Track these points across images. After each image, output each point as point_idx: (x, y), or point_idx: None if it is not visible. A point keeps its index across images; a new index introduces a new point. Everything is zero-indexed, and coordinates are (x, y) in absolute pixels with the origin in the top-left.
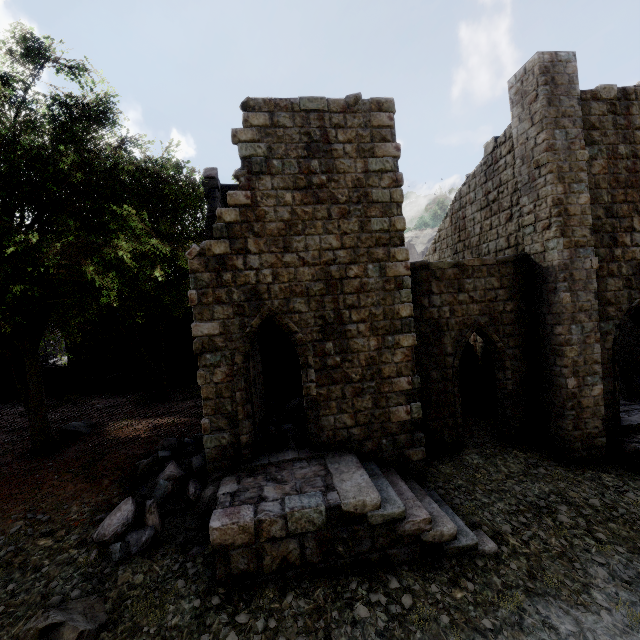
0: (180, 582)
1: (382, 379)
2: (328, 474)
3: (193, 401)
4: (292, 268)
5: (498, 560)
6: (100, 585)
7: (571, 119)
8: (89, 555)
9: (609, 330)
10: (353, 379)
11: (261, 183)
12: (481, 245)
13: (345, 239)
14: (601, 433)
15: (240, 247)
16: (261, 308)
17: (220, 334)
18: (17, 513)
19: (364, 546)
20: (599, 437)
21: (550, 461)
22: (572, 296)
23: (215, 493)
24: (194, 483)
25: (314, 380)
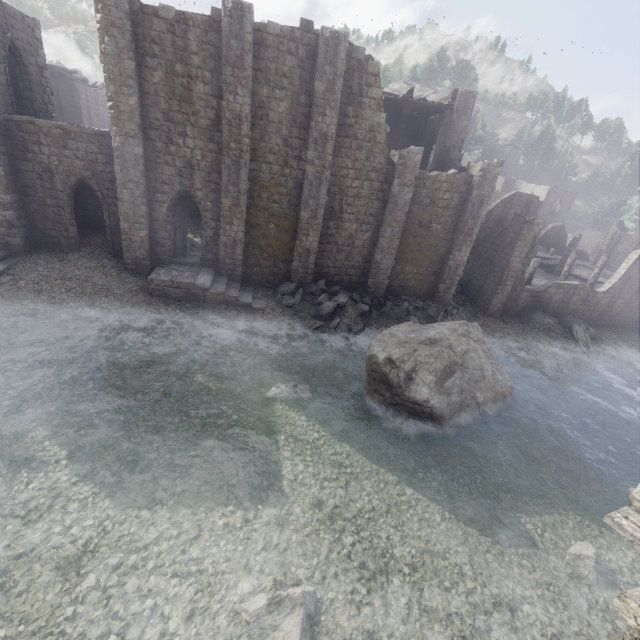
0: None
1: None
2: None
3: None
4: None
5: (1, 285)
6: None
7: (120, 30)
8: None
9: (164, 201)
10: None
11: None
12: None
13: None
14: (146, 258)
15: None
16: None
17: None
18: None
19: None
20: (145, 260)
21: (116, 267)
22: (124, 170)
23: None
24: None
25: None
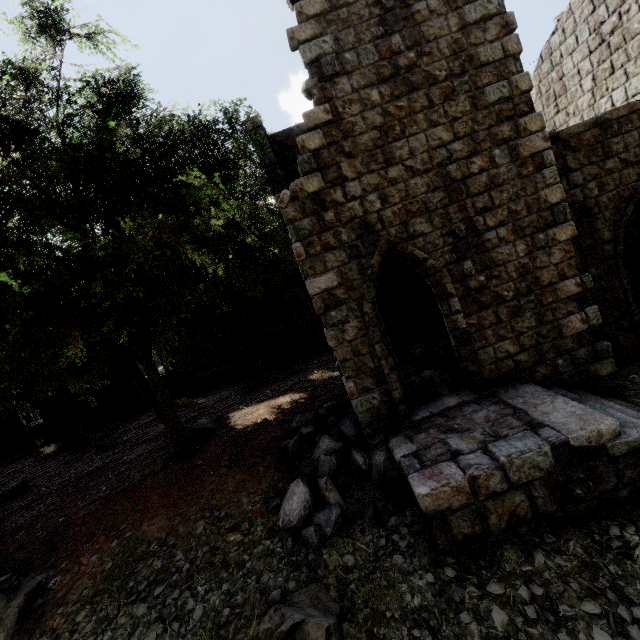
0: (397, 557)
1: (542, 289)
2: (517, 411)
3: (295, 377)
4: (401, 183)
5: None
6: (312, 573)
7: None
8: (284, 544)
9: None
10: (506, 298)
11: (338, 89)
12: (597, 102)
13: (457, 127)
14: None
15: (334, 176)
16: (377, 242)
17: (339, 285)
18: (194, 514)
19: (608, 483)
20: None
21: None
22: None
23: (388, 458)
24: (358, 452)
25: (460, 310)
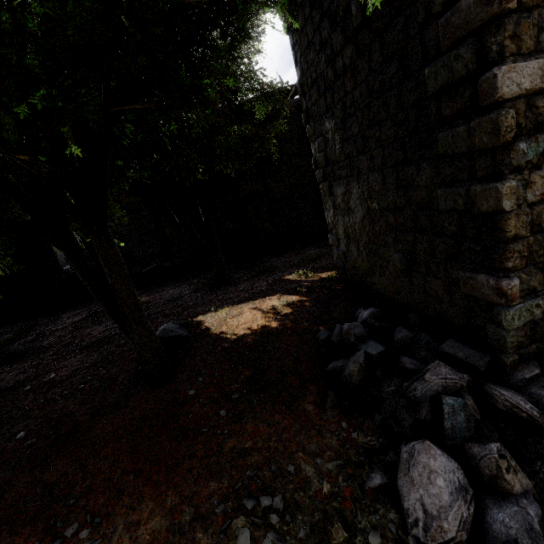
0: None
1: None
2: None
3: (265, 277)
4: None
5: None
6: None
7: None
8: None
9: None
10: None
11: None
12: None
13: None
14: None
15: None
16: None
17: None
18: (217, 500)
19: None
20: None
21: None
22: None
23: None
24: (509, 392)
25: None
